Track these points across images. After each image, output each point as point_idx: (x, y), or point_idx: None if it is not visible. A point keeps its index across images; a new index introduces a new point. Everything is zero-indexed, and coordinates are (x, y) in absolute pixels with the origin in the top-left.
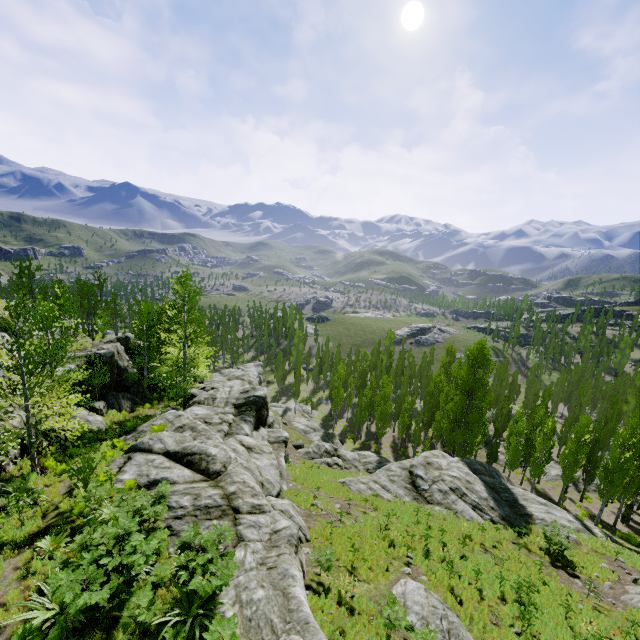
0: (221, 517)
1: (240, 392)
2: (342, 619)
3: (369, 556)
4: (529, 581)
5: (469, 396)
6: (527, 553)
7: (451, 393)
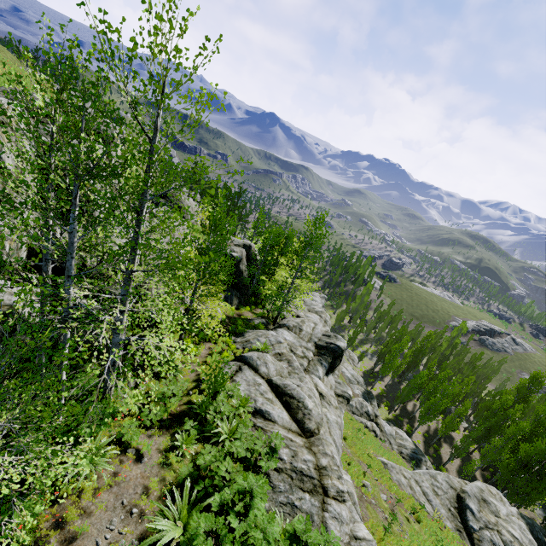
0: (312, 492)
1: (322, 333)
2: None
3: None
4: None
5: None
6: None
7: (527, 430)
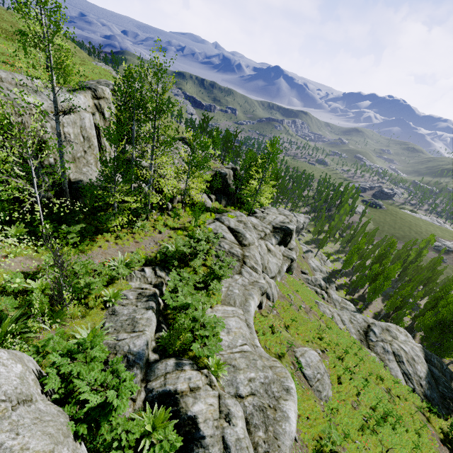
0: (237, 260)
1: (280, 221)
2: (266, 329)
3: (301, 330)
4: (400, 417)
5: None
6: (424, 420)
7: None
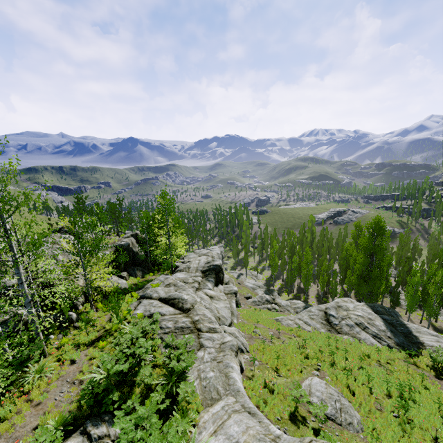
0: (190, 333)
1: (205, 263)
2: (264, 394)
3: (289, 363)
4: (409, 384)
5: (371, 258)
6: (415, 368)
7: (358, 257)
